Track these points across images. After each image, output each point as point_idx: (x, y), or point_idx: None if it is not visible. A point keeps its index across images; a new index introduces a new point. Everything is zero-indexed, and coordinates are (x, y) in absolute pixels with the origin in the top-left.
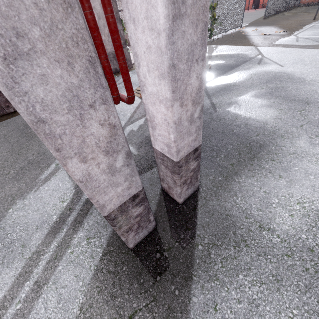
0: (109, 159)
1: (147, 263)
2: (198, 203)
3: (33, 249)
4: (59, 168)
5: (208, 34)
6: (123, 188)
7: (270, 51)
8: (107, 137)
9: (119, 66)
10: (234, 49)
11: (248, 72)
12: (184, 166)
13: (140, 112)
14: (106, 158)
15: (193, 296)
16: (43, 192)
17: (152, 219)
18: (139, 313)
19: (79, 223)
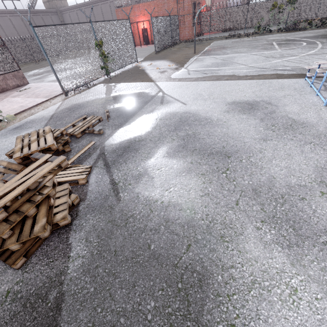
0: None
1: None
2: None
3: None
4: None
5: (104, 71)
6: None
7: (169, 86)
8: None
9: None
10: (134, 86)
11: (153, 116)
12: None
13: None
14: None
15: None
16: None
17: None
18: None
19: None
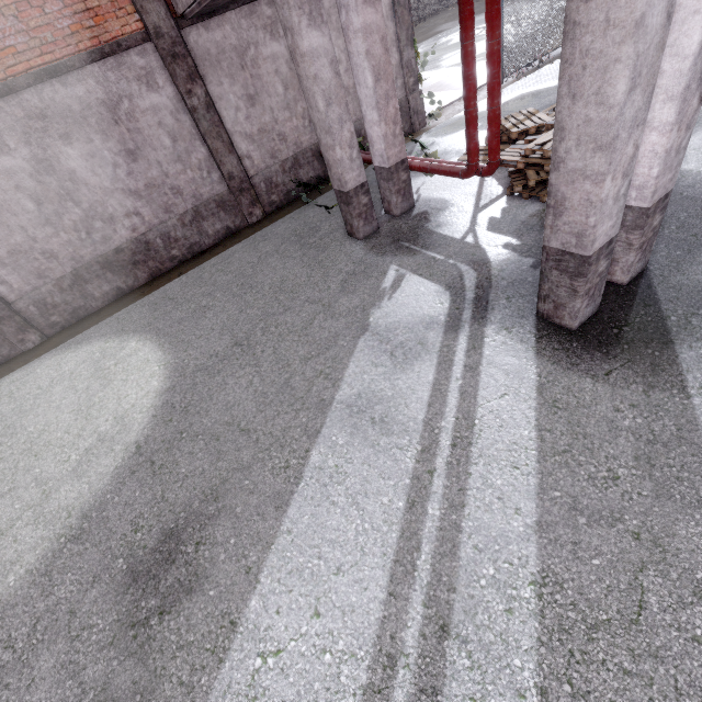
0: (621, 183)
1: (603, 338)
2: (652, 281)
3: (437, 345)
4: (404, 274)
5: None
6: (610, 225)
7: None
8: (630, 158)
9: (489, 114)
10: None
11: None
12: (650, 218)
13: (490, 193)
14: (620, 182)
15: (679, 354)
16: (402, 299)
17: (602, 290)
18: (615, 371)
19: (483, 318)
